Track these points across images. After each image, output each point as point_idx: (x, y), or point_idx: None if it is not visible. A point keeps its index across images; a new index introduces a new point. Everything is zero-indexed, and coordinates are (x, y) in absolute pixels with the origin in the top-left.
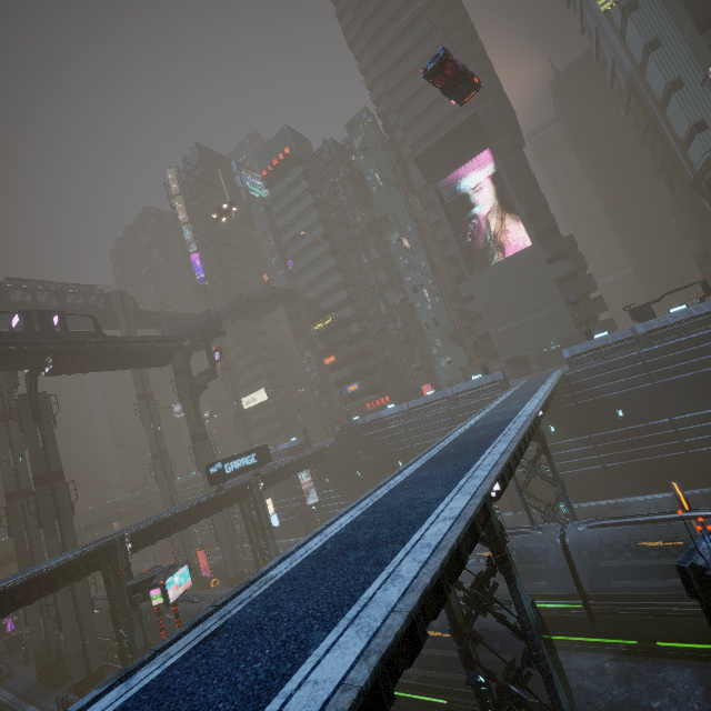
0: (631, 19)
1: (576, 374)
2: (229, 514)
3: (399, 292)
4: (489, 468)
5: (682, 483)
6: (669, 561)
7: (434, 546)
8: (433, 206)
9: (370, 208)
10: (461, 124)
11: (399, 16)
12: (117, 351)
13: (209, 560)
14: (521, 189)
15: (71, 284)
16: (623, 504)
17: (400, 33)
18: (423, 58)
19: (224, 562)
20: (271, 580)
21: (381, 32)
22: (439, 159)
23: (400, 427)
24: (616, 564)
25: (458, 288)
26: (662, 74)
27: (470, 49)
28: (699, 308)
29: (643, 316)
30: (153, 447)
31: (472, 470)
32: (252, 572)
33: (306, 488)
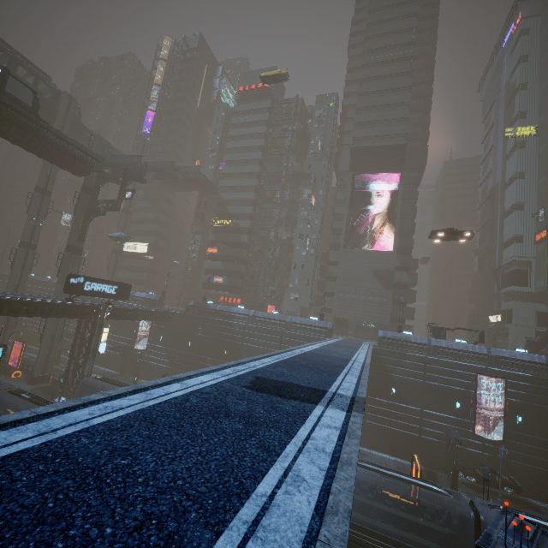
0: (517, 152)
1: (380, 350)
2: (63, 324)
3: (289, 231)
4: (350, 392)
5: (406, 455)
6: (397, 512)
7: (331, 454)
8: (344, 188)
9: (302, 162)
10: (393, 146)
11: (394, 49)
12: (41, 136)
13: (22, 353)
14: (404, 212)
15: (29, 62)
16: (364, 453)
17: (388, 61)
18: (394, 87)
19: (36, 361)
20: (120, 410)
21: (377, 51)
22: (366, 159)
23: (241, 325)
24: (359, 499)
25: (330, 252)
26: (516, 196)
27: (423, 103)
28: (474, 347)
29: (439, 334)
30: (26, 236)
31: (334, 387)
32: (57, 380)
33: (140, 334)
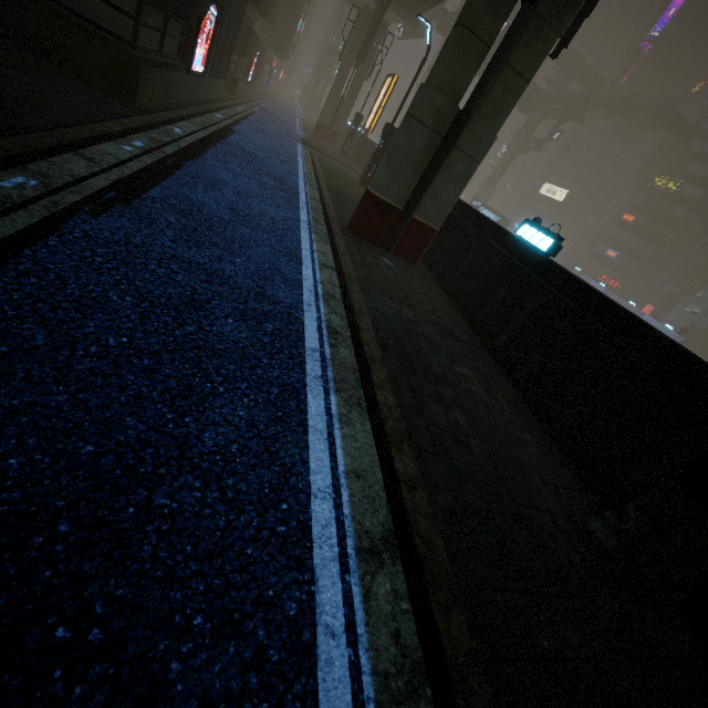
0: None
1: None
2: None
3: None
4: None
5: None
6: None
7: None
8: None
9: None
10: None
11: None
12: None
13: None
14: None
15: None
16: None
17: None
18: None
19: None
20: None
21: None
22: None
23: None
24: None
25: None
26: None
27: None
28: None
29: None
30: None
31: None
32: None
33: None
